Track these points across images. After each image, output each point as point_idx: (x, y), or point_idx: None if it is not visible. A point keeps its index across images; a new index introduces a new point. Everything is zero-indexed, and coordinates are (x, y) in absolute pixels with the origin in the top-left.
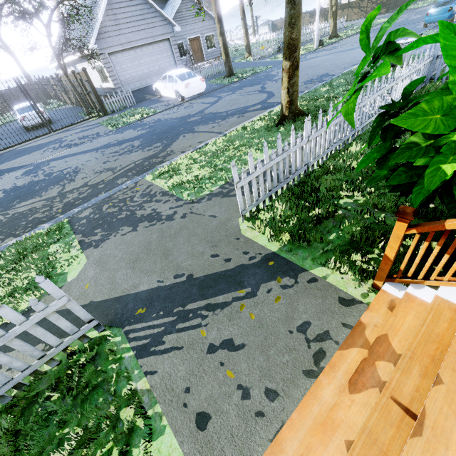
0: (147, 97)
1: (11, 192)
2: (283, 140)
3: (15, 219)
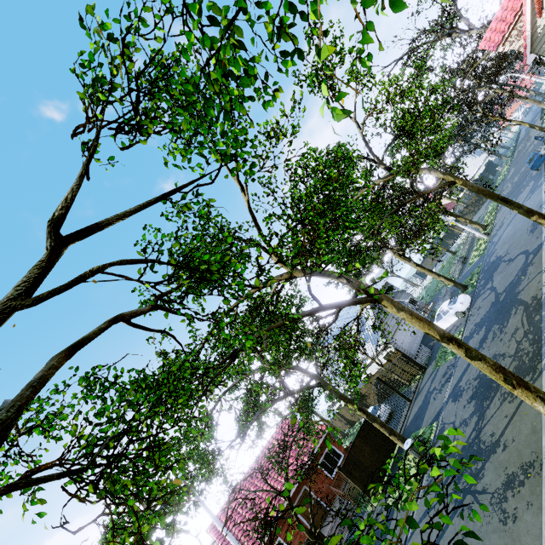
0: (431, 344)
1: (474, 397)
2: None
3: (516, 373)
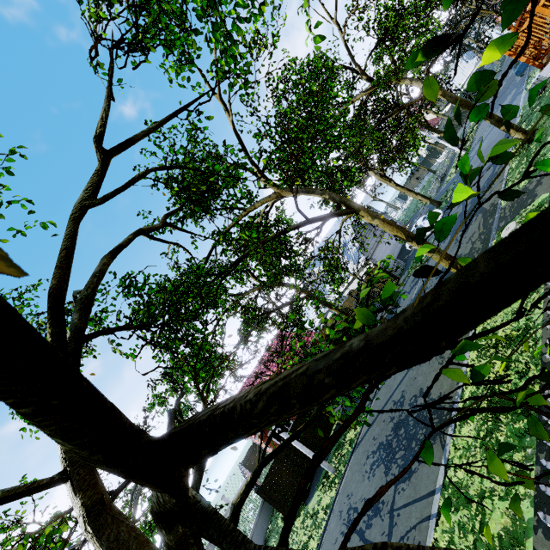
0: (406, 258)
1: None
2: (547, 134)
3: None
